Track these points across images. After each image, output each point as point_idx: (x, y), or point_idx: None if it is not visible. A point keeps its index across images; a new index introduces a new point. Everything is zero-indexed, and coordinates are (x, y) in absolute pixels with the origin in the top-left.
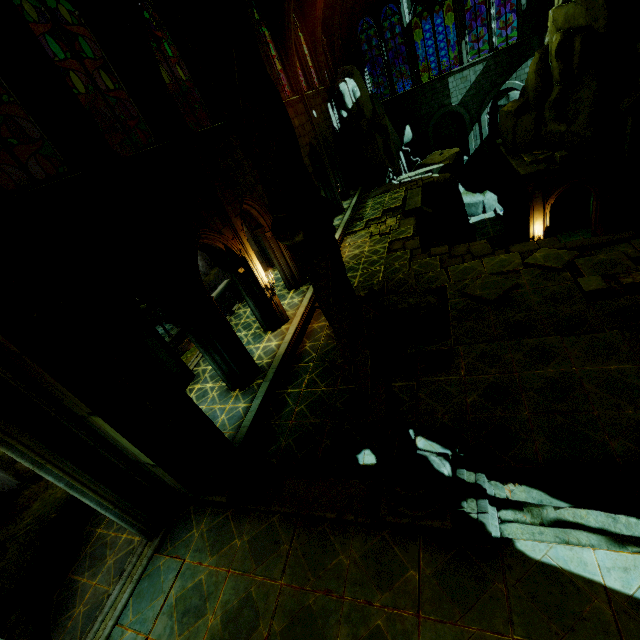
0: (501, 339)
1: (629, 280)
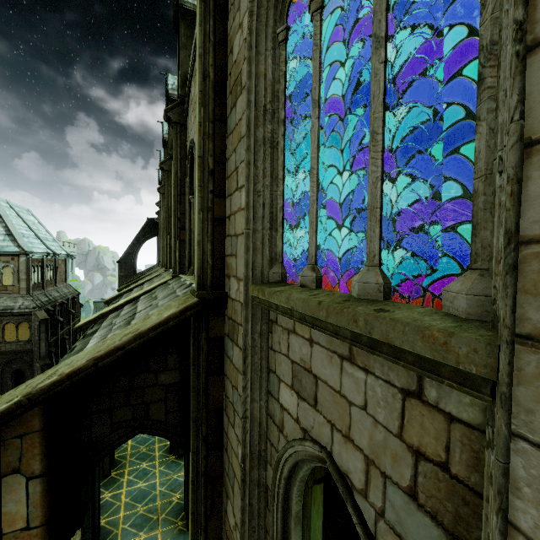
0: None
1: None
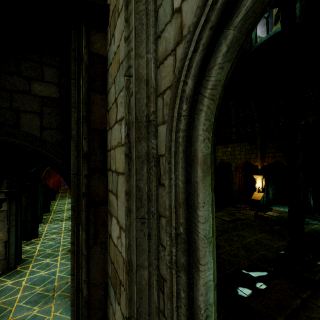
0: (224, 234)
1: (233, 218)
